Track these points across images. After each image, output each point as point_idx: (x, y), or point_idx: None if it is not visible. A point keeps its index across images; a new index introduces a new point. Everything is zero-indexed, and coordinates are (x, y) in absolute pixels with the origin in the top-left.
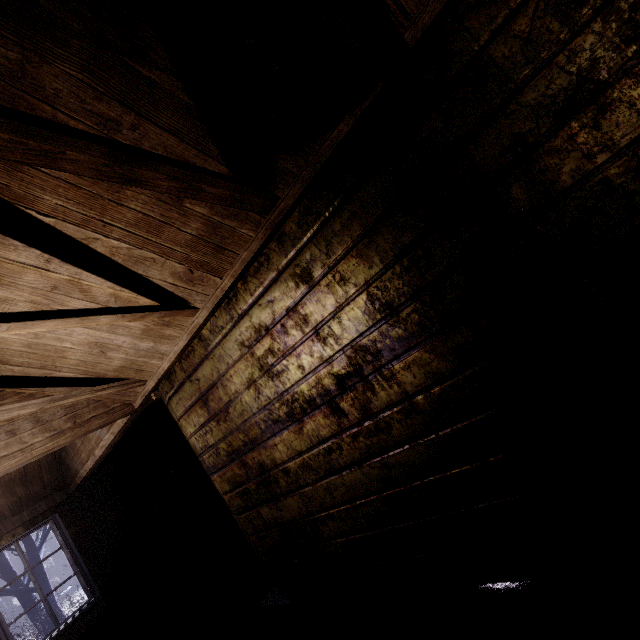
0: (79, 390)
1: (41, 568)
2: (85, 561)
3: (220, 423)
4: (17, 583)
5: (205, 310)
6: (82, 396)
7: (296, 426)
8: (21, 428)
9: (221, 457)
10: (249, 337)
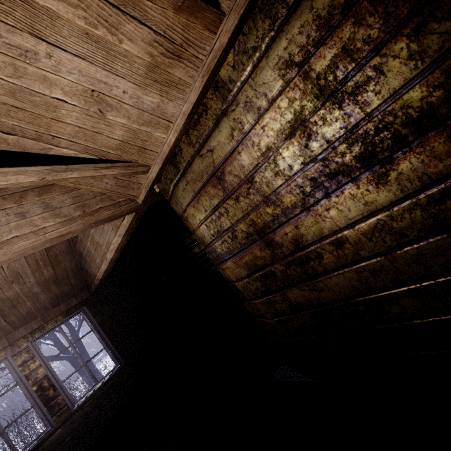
0: (81, 165)
1: (81, 344)
2: (110, 340)
3: (239, 200)
4: (67, 353)
5: (233, 14)
6: (86, 171)
7: (374, 172)
8: (30, 212)
9: (238, 240)
10: (304, 43)
